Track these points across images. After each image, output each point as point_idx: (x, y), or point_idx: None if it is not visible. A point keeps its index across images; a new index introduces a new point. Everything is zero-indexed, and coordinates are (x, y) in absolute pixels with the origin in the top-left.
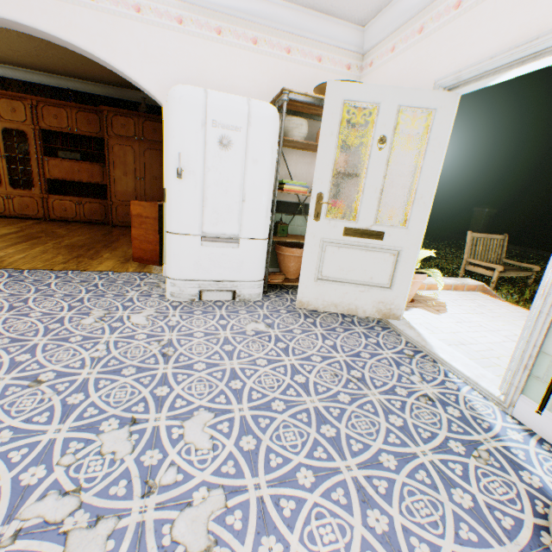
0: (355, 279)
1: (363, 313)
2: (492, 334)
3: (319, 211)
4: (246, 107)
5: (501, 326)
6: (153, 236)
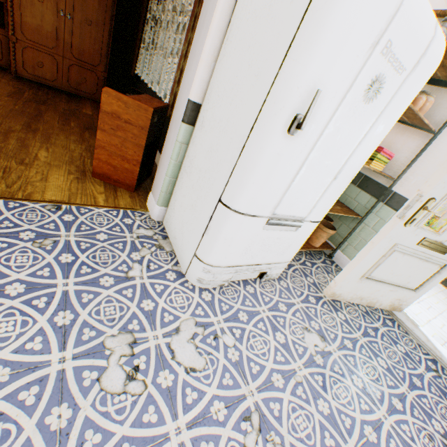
0: (395, 281)
1: (378, 305)
2: (443, 319)
3: (416, 218)
4: (432, 33)
5: (438, 304)
6: (133, 152)
